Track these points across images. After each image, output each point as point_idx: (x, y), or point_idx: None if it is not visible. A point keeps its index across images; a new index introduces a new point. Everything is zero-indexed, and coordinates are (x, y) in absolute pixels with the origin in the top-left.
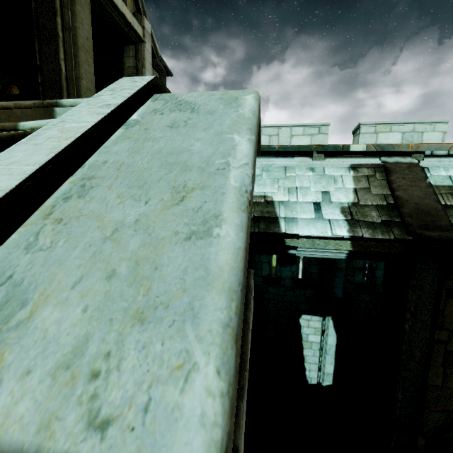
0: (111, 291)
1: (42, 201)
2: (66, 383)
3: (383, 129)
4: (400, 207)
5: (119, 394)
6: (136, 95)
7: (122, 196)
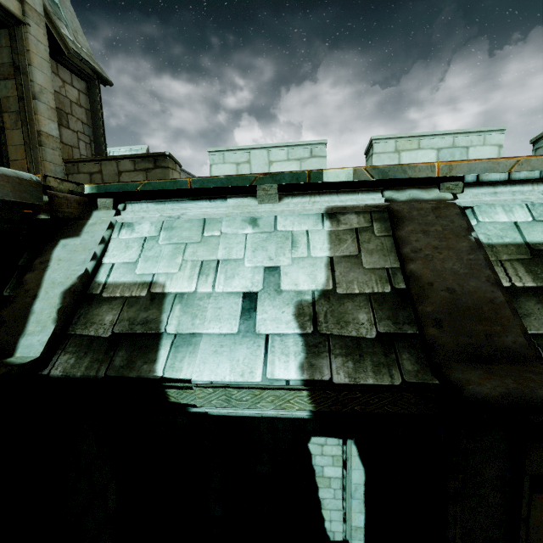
0: None
1: None
2: None
3: (407, 145)
4: (416, 301)
5: None
6: None
7: None
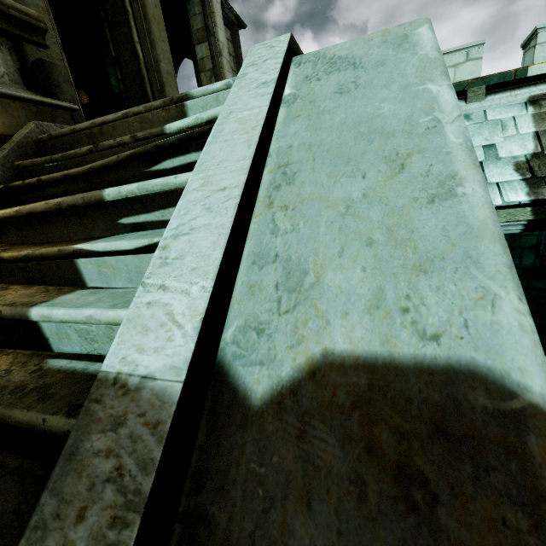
0: (379, 254)
1: (256, 193)
2: (383, 317)
3: None
4: None
5: (435, 319)
6: (283, 63)
7: (333, 175)
